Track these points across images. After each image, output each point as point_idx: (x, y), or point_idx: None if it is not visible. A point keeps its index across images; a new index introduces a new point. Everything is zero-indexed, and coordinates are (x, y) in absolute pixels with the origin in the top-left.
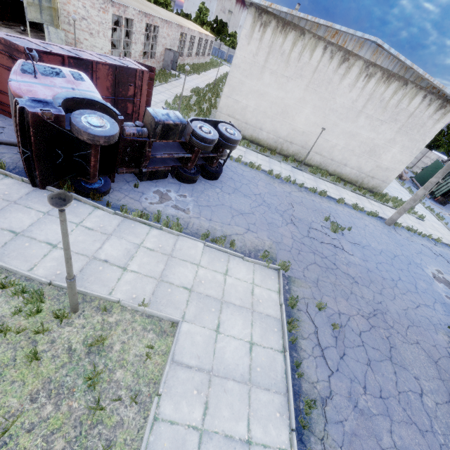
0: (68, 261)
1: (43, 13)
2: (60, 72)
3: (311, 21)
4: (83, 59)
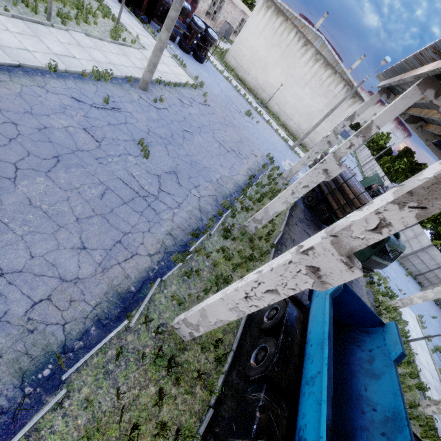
0: None
1: None
2: None
3: (292, 14)
4: None
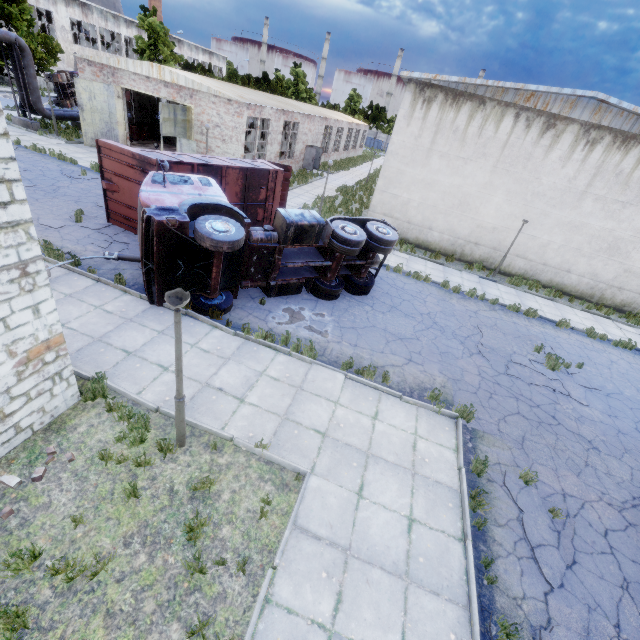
0: (179, 374)
1: (178, 126)
2: (188, 180)
3: (493, 86)
4: (213, 165)
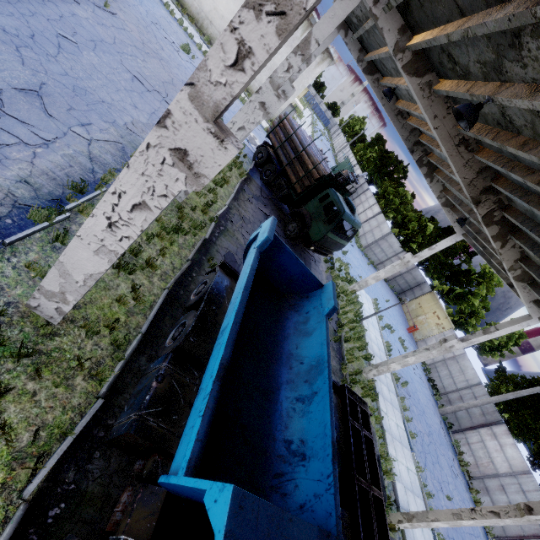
0: None
1: None
2: None
3: None
4: None
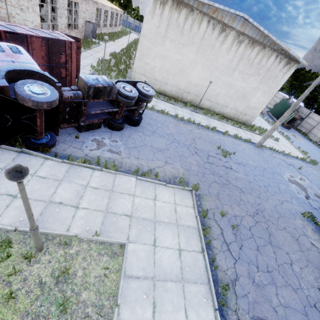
0: (30, 217)
1: None
2: None
3: (198, 0)
4: (18, 33)
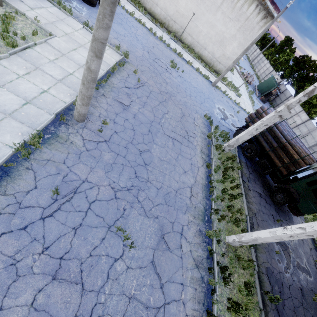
0: None
1: None
2: None
3: None
4: None
